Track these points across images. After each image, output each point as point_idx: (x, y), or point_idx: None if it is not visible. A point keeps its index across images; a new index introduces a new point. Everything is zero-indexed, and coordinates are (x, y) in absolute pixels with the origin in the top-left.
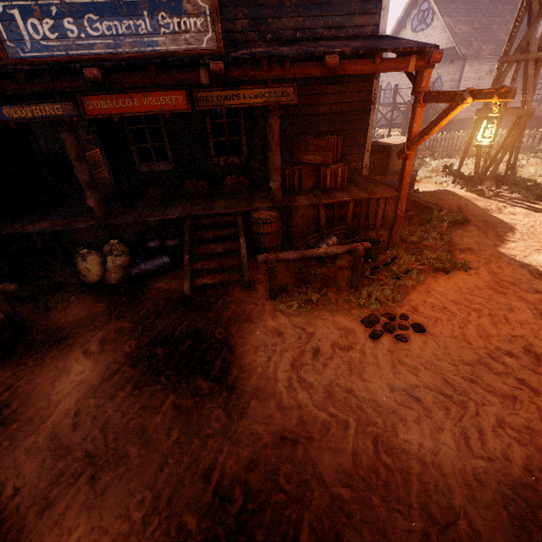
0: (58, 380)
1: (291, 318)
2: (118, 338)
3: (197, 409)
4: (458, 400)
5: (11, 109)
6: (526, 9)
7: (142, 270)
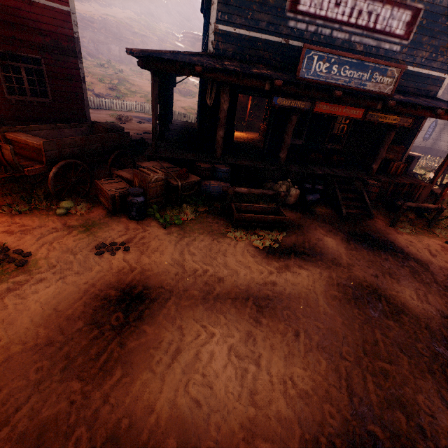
0: (324, 242)
1: (409, 236)
2: (330, 230)
3: (405, 262)
4: None
5: (281, 100)
6: None
7: (311, 199)
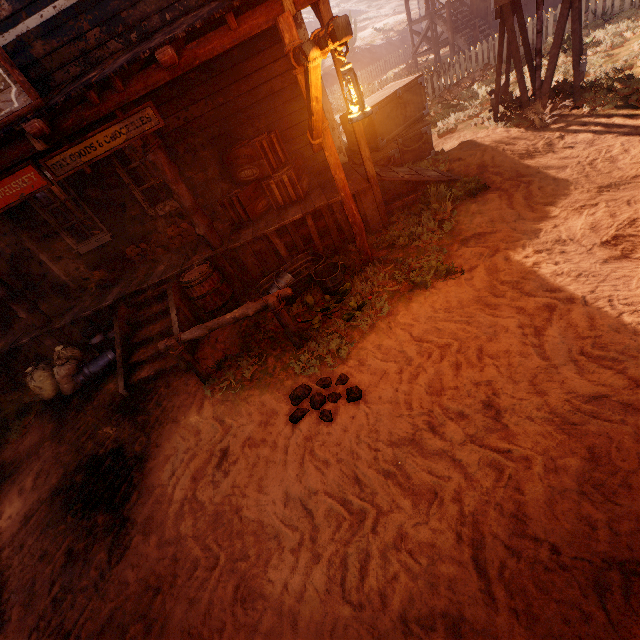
0: None
1: (217, 407)
2: (52, 467)
3: (86, 553)
4: (358, 508)
5: None
6: None
7: (87, 375)
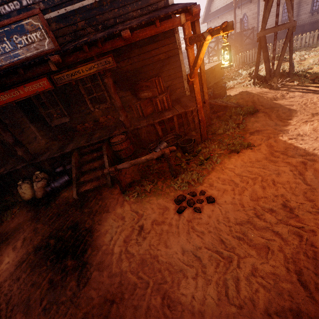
0: None
1: (132, 205)
2: (33, 235)
3: (62, 282)
4: (226, 255)
5: None
6: None
7: (53, 187)
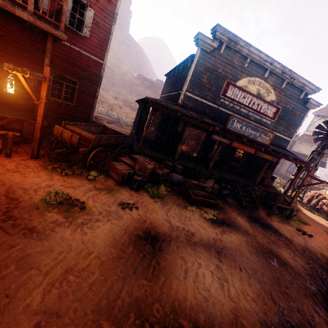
0: (238, 220)
1: (278, 223)
2: (238, 213)
3: (280, 238)
4: None
5: (216, 136)
6: (313, 155)
7: (225, 193)
